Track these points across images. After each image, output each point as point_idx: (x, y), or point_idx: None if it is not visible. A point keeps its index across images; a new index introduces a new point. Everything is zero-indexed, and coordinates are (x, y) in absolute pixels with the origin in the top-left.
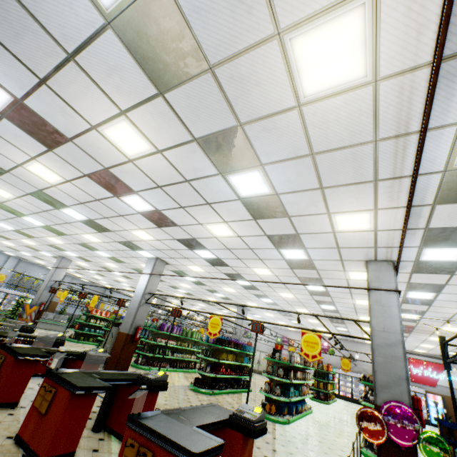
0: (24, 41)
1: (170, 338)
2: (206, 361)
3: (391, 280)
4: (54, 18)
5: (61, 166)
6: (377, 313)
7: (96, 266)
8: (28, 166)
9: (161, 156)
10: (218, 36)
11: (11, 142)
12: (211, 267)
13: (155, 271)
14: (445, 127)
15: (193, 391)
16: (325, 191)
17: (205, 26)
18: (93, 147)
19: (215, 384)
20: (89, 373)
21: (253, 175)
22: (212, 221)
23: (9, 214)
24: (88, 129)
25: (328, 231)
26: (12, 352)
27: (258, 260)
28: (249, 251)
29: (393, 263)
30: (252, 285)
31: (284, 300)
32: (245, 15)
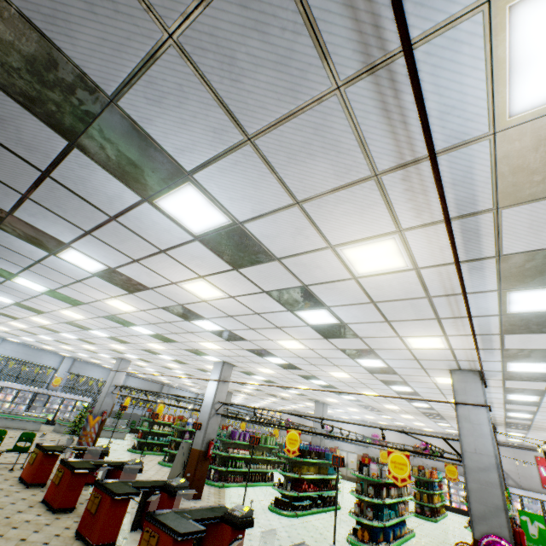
0: (127, 243)
1: (242, 447)
2: (285, 477)
3: (479, 393)
4: (154, 235)
5: (138, 302)
6: (466, 431)
7: (156, 366)
8: (107, 301)
9: (233, 299)
10: (283, 246)
11: (96, 288)
12: (282, 370)
13: (223, 377)
14: (487, 292)
15: (274, 514)
16: (391, 323)
17: (272, 242)
18: (171, 293)
19: (298, 504)
20: (181, 512)
21: (320, 312)
22: (282, 338)
23: (76, 328)
24: (168, 284)
25: (403, 348)
26: (108, 491)
27: (334, 366)
28: (323, 359)
29: (480, 373)
30: (329, 385)
31: (368, 397)
32: (303, 239)
